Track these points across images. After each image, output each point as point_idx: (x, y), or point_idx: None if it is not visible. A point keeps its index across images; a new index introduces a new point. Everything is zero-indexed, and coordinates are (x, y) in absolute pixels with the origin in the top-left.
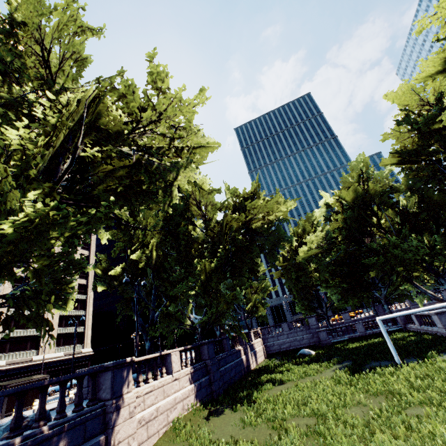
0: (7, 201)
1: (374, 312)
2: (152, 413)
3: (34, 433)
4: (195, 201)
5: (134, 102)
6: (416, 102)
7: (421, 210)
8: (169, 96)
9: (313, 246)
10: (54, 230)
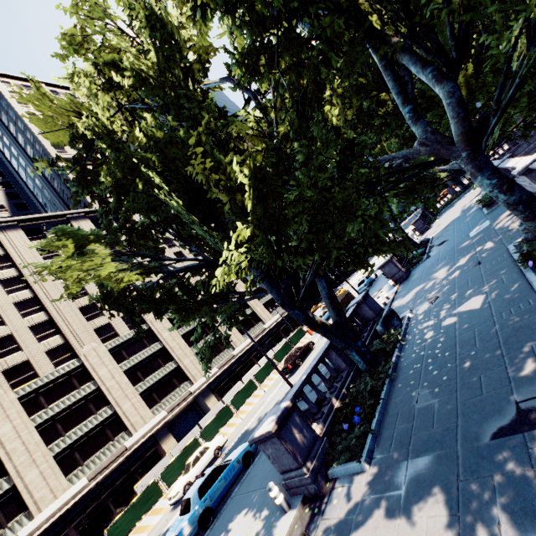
0: None
1: None
2: None
3: None
4: None
5: None
6: None
7: None
8: None
9: None
10: None
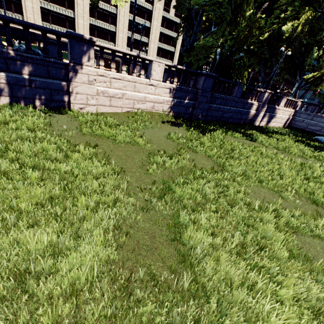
0: None
1: None
2: (117, 94)
3: (2, 51)
4: None
5: None
6: None
7: None
8: None
9: None
10: None
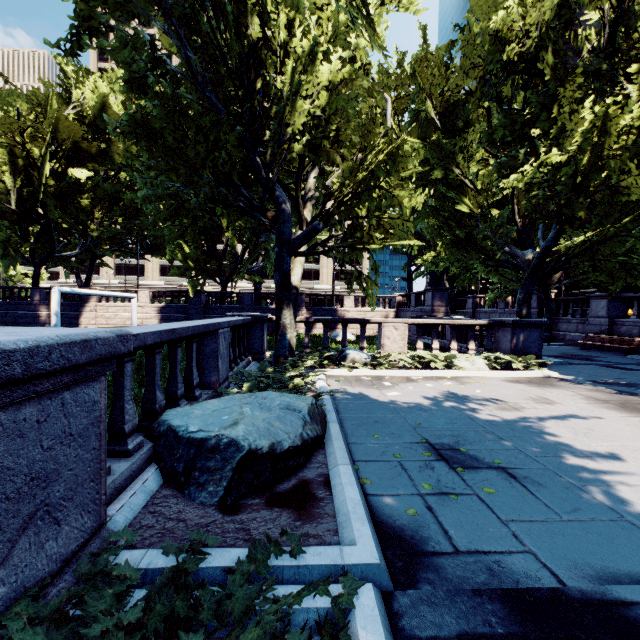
0: None
1: None
2: (111, 316)
3: None
4: None
5: None
6: None
7: None
8: None
9: None
10: None
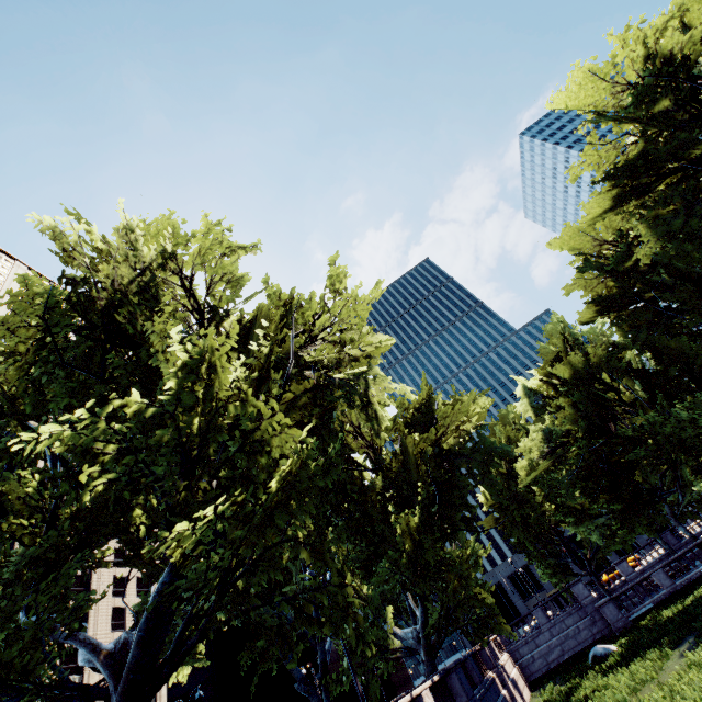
0: (270, 451)
1: (665, 547)
2: None
3: None
4: (352, 429)
5: (310, 310)
6: (591, 244)
7: (665, 367)
8: (346, 295)
9: (536, 457)
10: (325, 477)
